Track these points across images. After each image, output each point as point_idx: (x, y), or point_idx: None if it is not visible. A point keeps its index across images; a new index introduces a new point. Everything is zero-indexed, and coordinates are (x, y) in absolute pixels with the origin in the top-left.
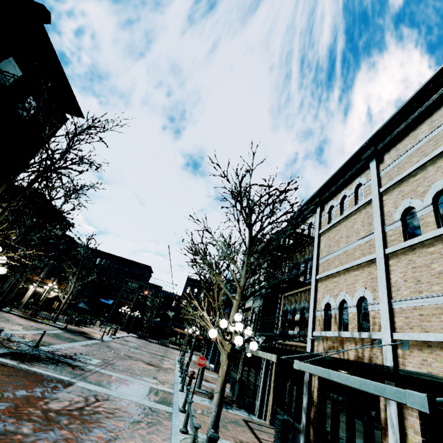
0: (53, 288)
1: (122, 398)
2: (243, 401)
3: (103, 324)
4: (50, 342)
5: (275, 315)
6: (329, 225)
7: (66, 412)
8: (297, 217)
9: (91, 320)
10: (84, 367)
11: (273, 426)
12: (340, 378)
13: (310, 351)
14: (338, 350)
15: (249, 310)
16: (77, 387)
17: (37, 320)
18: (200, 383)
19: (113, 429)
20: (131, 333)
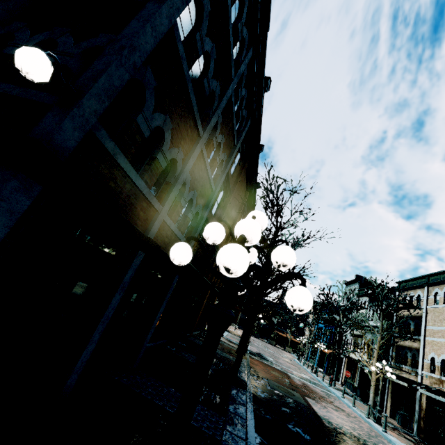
0: None
1: (311, 384)
2: (368, 400)
3: None
4: None
5: (389, 351)
6: (434, 306)
7: (305, 387)
8: (406, 282)
9: None
10: (275, 363)
11: (392, 418)
12: (440, 399)
13: (420, 382)
14: (439, 387)
15: (359, 337)
16: (290, 375)
17: None
18: (335, 383)
19: (326, 398)
20: None
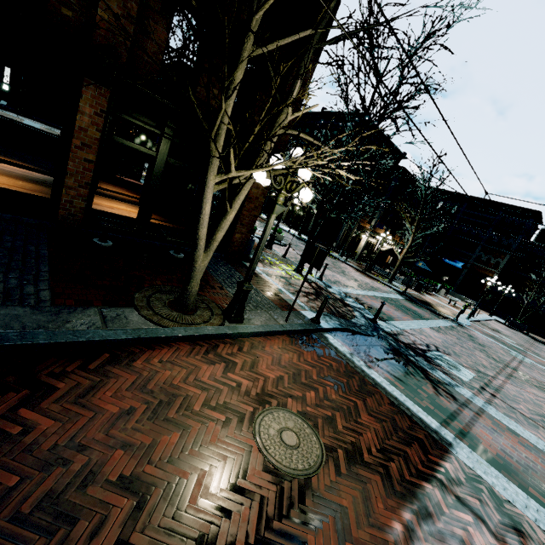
0: (386, 239)
1: None
2: None
3: (447, 292)
4: (390, 315)
5: None
6: None
7: None
8: None
9: (434, 286)
10: (452, 388)
11: None
12: None
13: None
14: None
15: None
16: (461, 466)
17: (372, 276)
18: None
19: None
20: (493, 316)
